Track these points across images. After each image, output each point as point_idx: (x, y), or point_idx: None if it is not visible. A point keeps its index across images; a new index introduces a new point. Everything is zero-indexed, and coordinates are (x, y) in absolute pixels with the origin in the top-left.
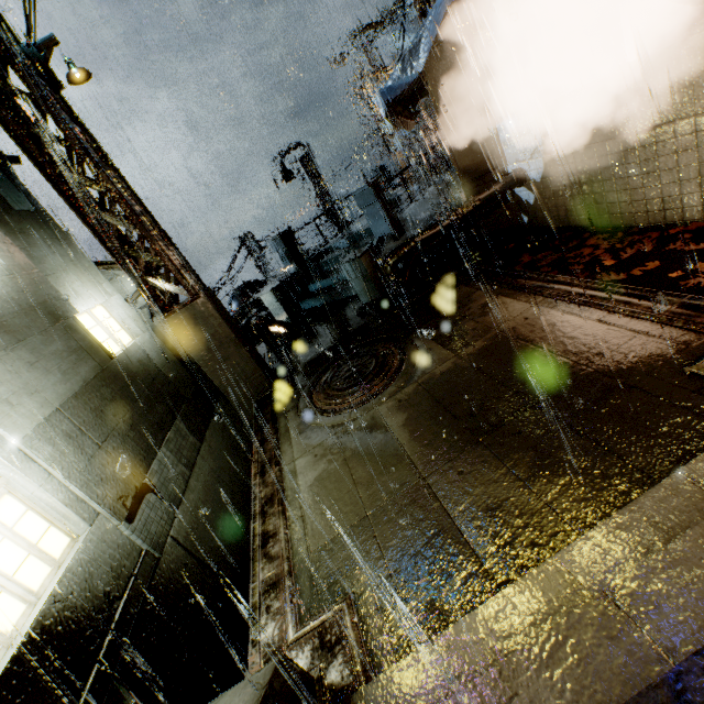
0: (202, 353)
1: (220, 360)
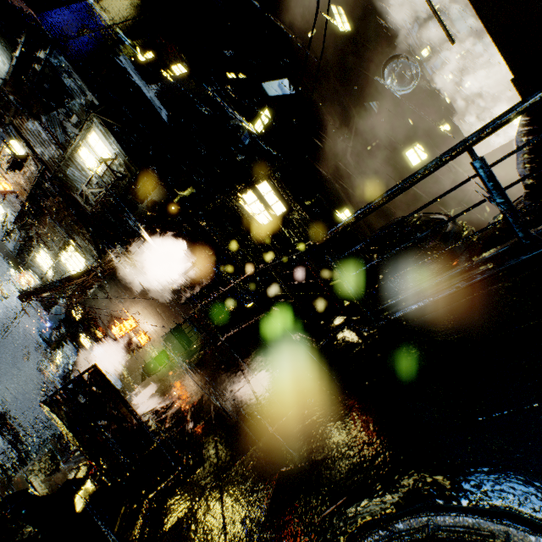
0: None
1: None
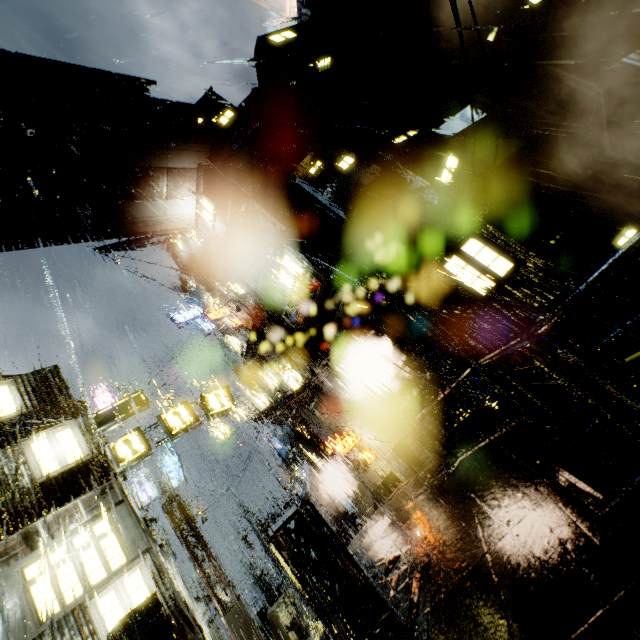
0: (239, 634)
1: (246, 636)
